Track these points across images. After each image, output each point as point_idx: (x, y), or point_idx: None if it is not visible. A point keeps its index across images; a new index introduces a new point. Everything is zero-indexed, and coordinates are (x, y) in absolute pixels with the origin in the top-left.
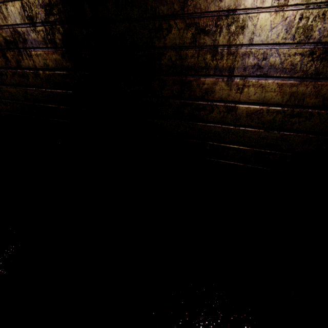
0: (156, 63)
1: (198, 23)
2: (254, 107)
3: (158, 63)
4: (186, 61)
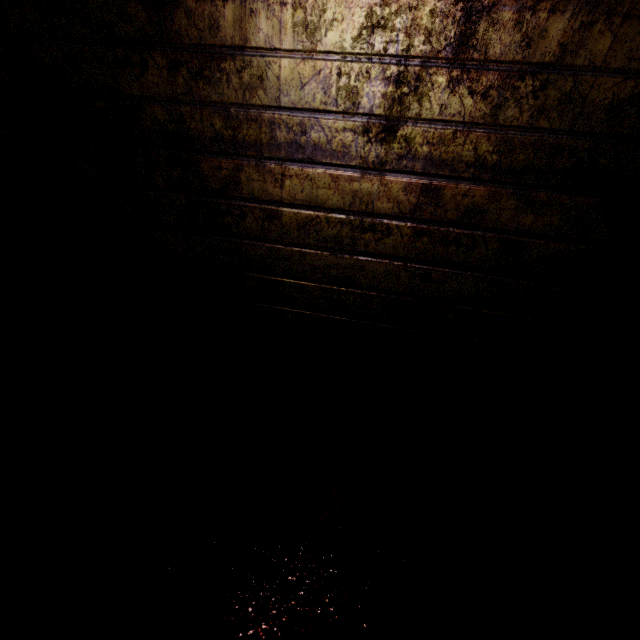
0: (133, 125)
1: (190, 61)
2: (307, 213)
3: (135, 124)
4: (183, 125)
